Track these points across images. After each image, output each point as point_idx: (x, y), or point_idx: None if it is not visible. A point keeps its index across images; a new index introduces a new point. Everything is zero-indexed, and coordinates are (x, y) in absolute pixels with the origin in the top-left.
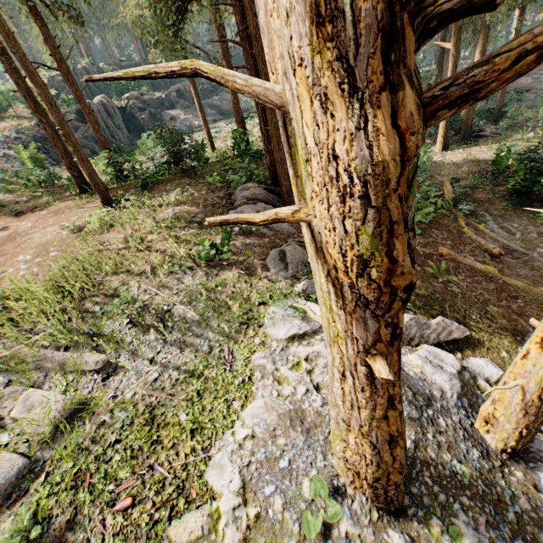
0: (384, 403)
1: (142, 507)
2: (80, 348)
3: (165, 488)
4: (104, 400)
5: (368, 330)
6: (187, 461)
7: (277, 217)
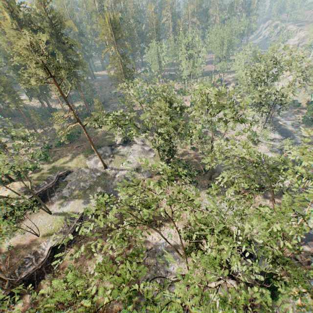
0: None
1: None
2: None
3: None
4: None
5: None
6: None
7: None
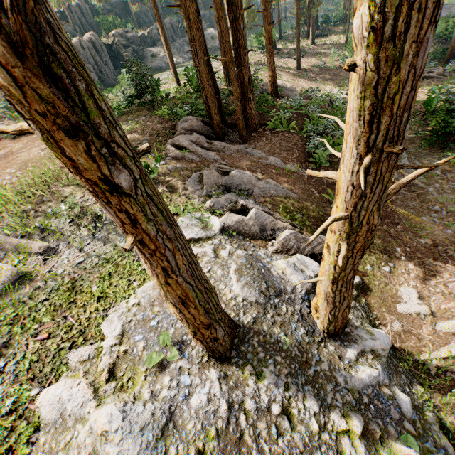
0: (161, 273)
1: (54, 340)
2: (32, 237)
3: (72, 330)
4: (41, 273)
5: (112, 215)
6: (91, 316)
7: (22, 129)
